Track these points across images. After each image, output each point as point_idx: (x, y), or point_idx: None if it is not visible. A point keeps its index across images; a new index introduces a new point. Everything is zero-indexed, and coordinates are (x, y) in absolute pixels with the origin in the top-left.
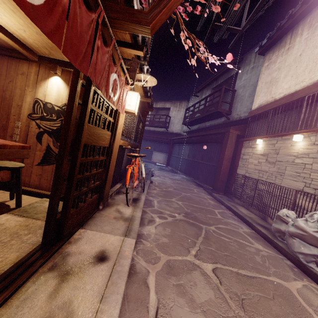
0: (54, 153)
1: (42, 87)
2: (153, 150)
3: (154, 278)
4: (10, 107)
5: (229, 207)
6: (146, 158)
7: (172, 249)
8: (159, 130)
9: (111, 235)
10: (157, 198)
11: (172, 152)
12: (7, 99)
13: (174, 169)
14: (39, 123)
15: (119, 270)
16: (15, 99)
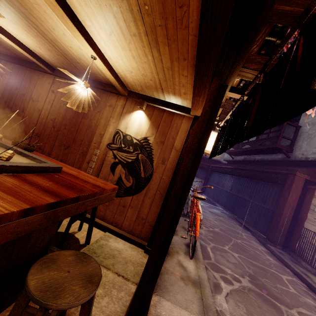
0: (124, 185)
1: (125, 119)
2: None
3: None
4: (93, 135)
5: (298, 275)
6: None
7: None
8: None
9: (189, 314)
10: (208, 243)
11: (209, 180)
12: (92, 127)
13: (210, 199)
14: (116, 153)
15: None
16: (99, 128)
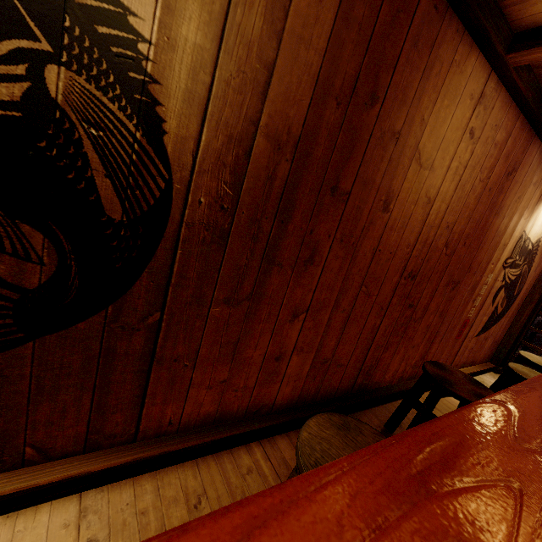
0: (496, 314)
1: (537, 210)
2: None
3: None
4: (496, 249)
5: None
6: None
7: None
8: None
9: None
10: None
11: None
12: (500, 233)
13: None
14: (507, 273)
15: None
16: (507, 233)
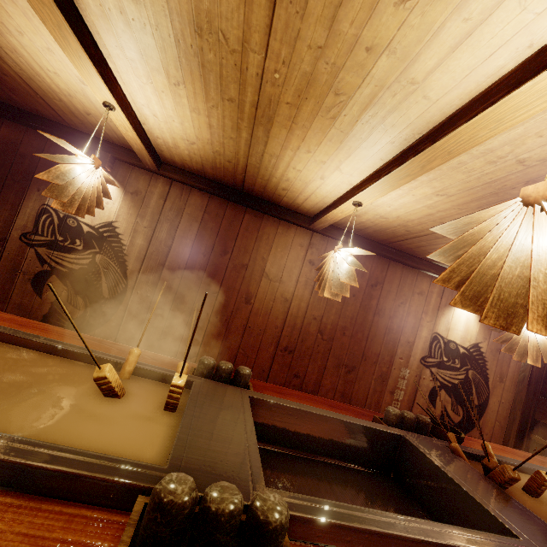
0: (451, 421)
1: (445, 316)
2: None
3: None
4: (396, 344)
5: None
6: None
7: None
8: None
9: None
10: None
11: None
12: (393, 330)
13: None
14: (436, 372)
15: None
16: (405, 331)
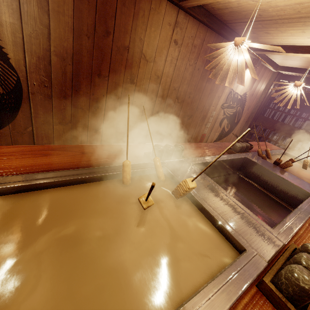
0: (224, 132)
1: None
2: None
3: None
4: (213, 99)
5: None
6: None
7: None
8: None
9: None
10: None
11: None
12: (213, 91)
13: None
14: (225, 111)
15: None
16: (219, 90)
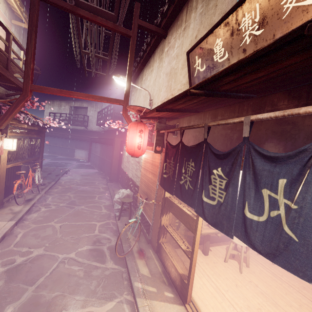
0: None
1: None
2: (75, 148)
3: (22, 233)
4: None
5: (110, 192)
6: (69, 156)
7: (42, 222)
8: (79, 129)
9: (0, 222)
10: (53, 195)
11: (91, 150)
12: None
13: (92, 165)
14: None
15: (0, 233)
16: None
